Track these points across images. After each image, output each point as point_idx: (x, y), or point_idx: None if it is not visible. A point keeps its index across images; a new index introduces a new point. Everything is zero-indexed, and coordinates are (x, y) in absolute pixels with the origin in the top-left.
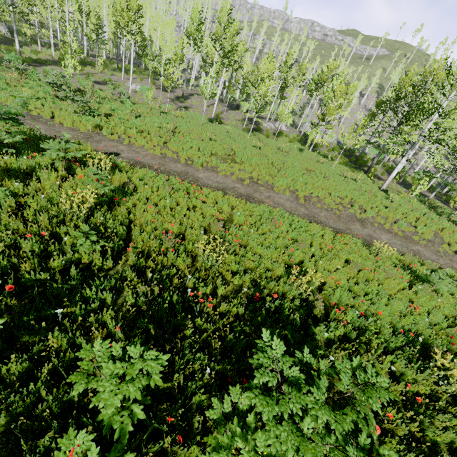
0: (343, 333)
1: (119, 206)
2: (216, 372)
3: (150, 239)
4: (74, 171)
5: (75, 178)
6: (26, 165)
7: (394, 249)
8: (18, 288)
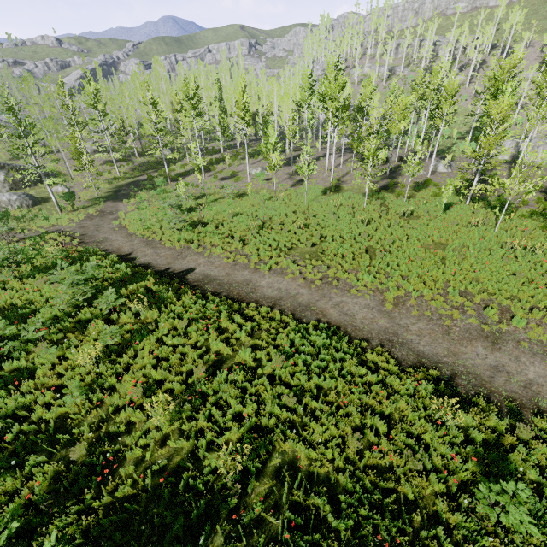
0: (256, 543)
1: (133, 348)
2: (88, 542)
3: (129, 389)
4: (124, 312)
5: (119, 320)
6: (94, 312)
7: (542, 399)
8: (21, 433)
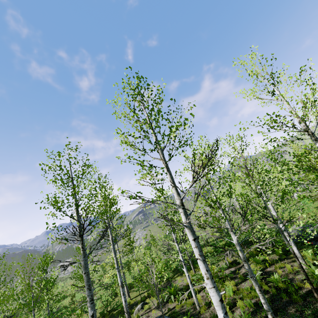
0: None
1: None
2: None
3: None
4: None
5: None
6: None
7: None
8: None
